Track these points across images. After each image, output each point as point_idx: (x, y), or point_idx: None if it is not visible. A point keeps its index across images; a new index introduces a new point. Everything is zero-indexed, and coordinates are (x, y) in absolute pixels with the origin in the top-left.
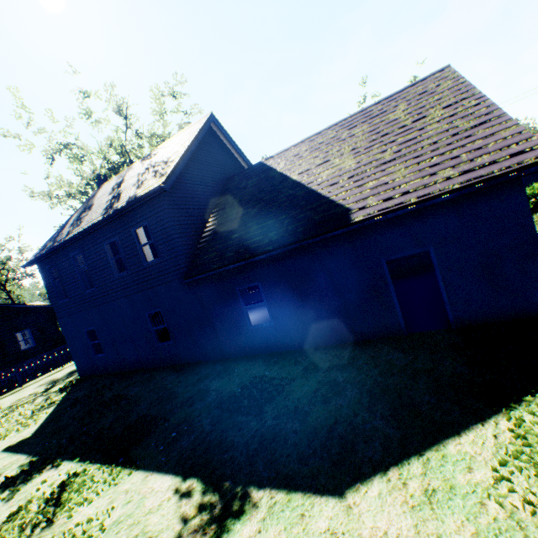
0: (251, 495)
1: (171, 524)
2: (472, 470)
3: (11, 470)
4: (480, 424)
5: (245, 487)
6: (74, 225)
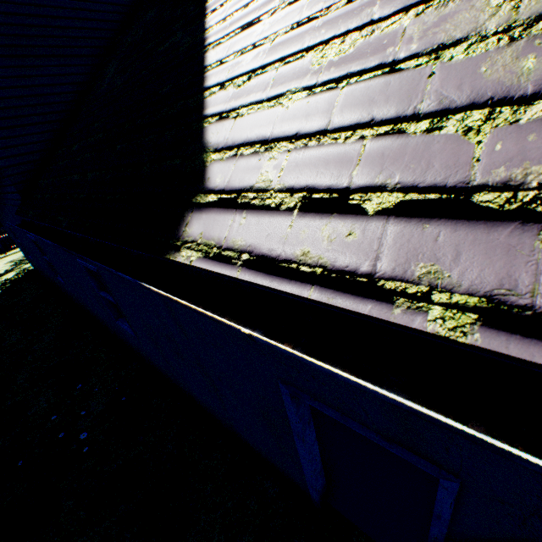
0: None
1: None
2: None
3: None
4: None
5: None
6: None
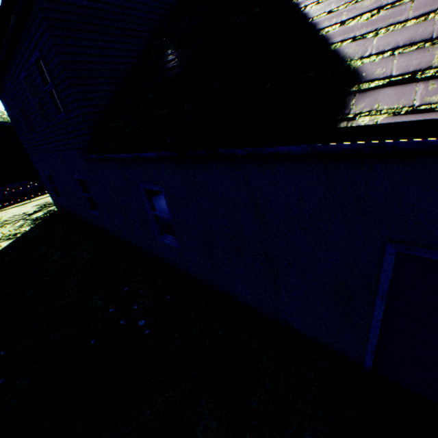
0: None
1: None
2: None
3: None
4: None
5: None
6: None
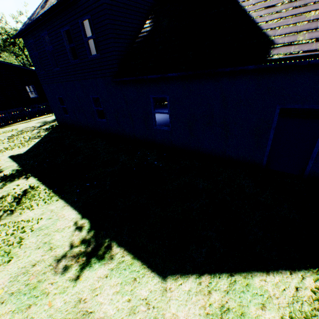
0: (112, 248)
1: (64, 244)
2: (265, 309)
3: (8, 171)
4: (289, 272)
5: (111, 241)
6: (42, 7)
